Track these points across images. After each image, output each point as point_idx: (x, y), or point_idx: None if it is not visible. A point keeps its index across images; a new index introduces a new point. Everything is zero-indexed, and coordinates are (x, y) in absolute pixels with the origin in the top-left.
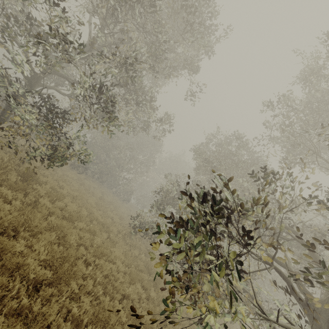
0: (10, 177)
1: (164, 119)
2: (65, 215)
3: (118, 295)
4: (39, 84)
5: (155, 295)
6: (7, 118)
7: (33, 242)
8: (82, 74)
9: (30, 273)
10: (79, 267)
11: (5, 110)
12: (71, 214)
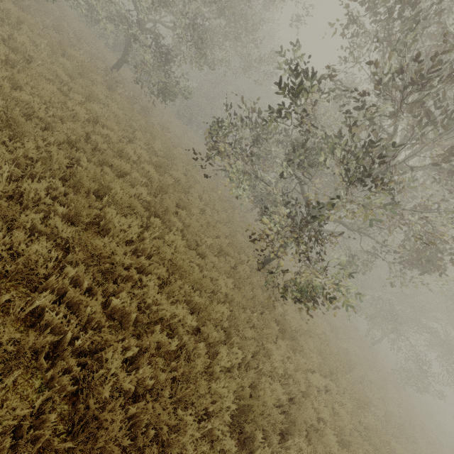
0: (137, 107)
1: (268, 57)
2: (171, 143)
3: (199, 187)
4: (148, 19)
5: (227, 206)
6: (127, 58)
7: (154, 142)
8: (180, 16)
9: (155, 149)
10: (178, 160)
11: (125, 50)
12: (174, 144)
